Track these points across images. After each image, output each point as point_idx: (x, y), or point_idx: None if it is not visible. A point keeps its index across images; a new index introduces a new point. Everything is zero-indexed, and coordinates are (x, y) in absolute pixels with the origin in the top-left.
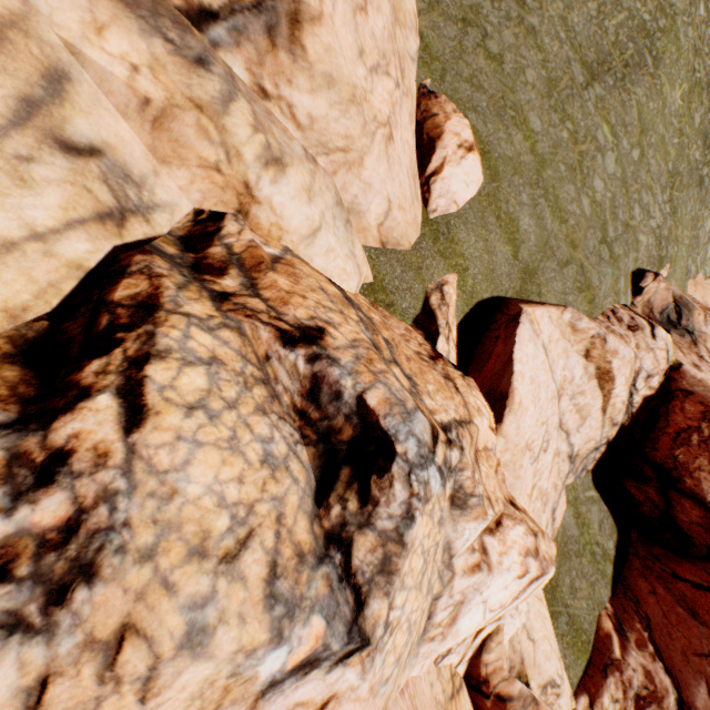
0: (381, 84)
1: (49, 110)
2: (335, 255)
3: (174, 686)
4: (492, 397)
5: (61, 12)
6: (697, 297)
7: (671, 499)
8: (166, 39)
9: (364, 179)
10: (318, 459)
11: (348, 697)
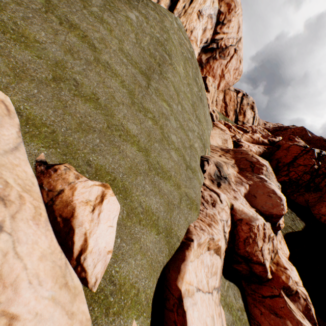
0: None
1: None
2: None
3: None
4: None
5: None
6: (214, 143)
7: (251, 266)
8: None
9: None
10: None
11: None
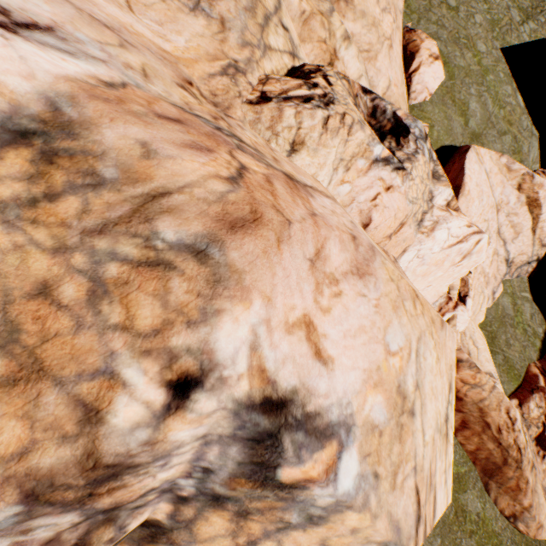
0: (386, 18)
1: (279, 12)
2: None
3: (355, 136)
4: None
5: None
6: None
7: None
8: None
9: (376, 67)
10: (376, 136)
11: (397, 190)
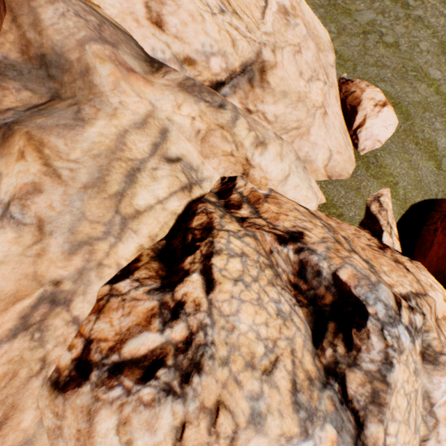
0: (314, 86)
1: (162, 146)
2: (300, 188)
3: None
4: (440, 277)
5: (165, 105)
6: None
7: None
8: (205, 101)
9: (311, 141)
10: (310, 316)
11: None
